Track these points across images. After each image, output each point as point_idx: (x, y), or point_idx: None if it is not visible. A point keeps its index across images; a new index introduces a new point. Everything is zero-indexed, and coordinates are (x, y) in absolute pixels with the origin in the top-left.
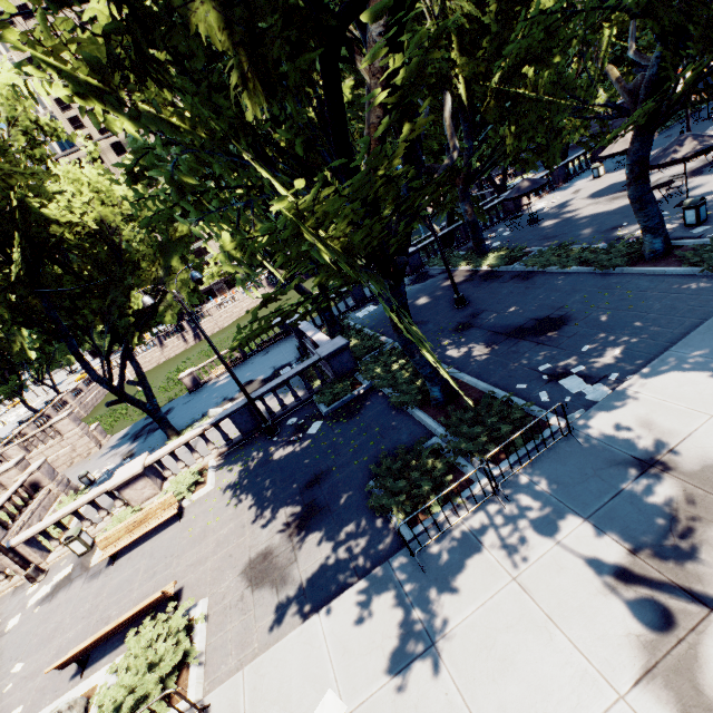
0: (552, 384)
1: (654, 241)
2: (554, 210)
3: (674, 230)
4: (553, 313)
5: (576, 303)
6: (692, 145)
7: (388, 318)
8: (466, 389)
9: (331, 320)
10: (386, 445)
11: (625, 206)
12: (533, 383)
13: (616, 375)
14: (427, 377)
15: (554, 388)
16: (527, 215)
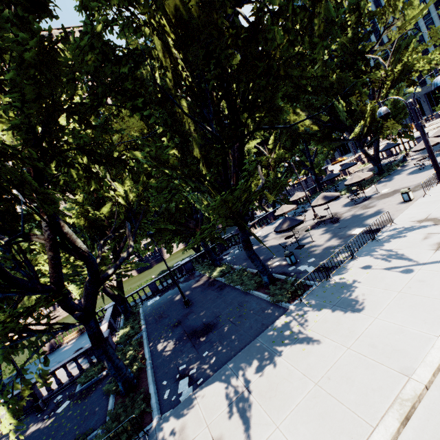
0: (176, 383)
1: (264, 277)
2: (261, 238)
3: (285, 266)
4: (213, 320)
5: (225, 314)
6: (288, 223)
7: (157, 308)
8: (143, 381)
9: (124, 310)
10: (80, 430)
11: (282, 243)
12: (170, 381)
13: (201, 380)
14: (113, 376)
15: (175, 387)
16: (251, 239)
